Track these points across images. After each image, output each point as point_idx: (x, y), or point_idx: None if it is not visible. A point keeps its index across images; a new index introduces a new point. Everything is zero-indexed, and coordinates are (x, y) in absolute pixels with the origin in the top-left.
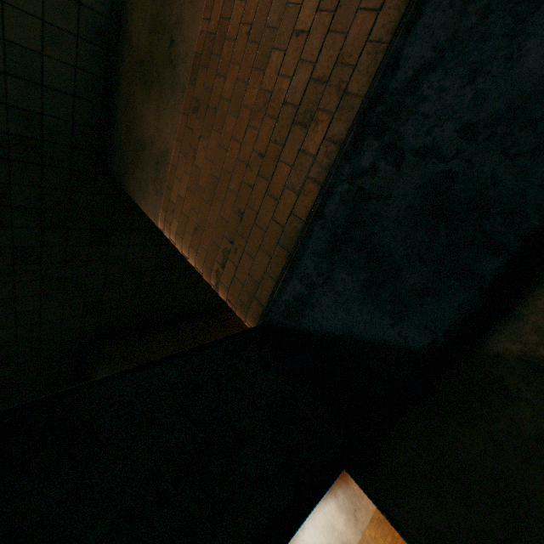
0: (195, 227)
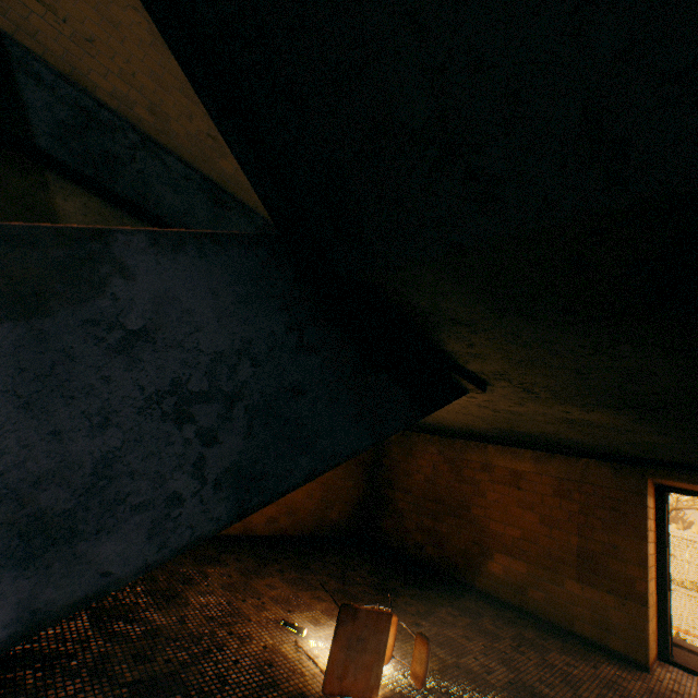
0: None
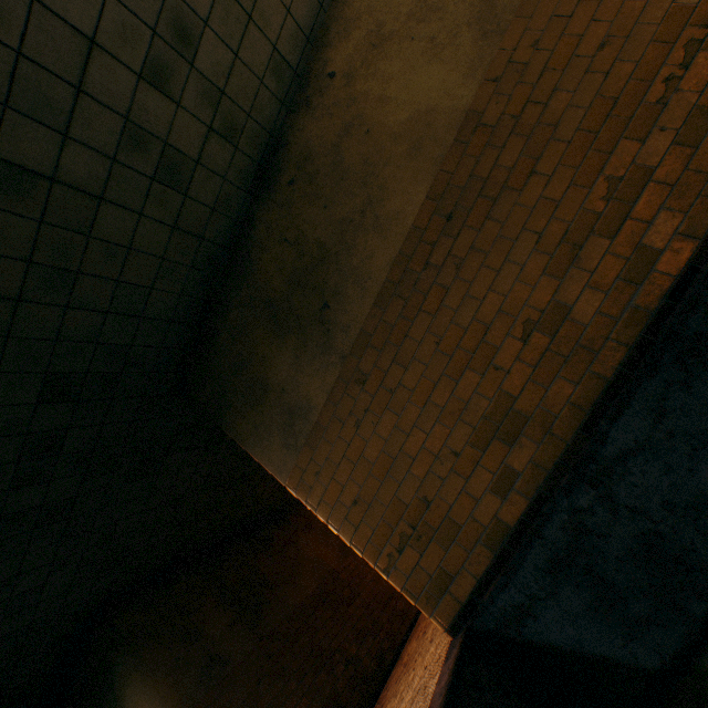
0: (354, 499)
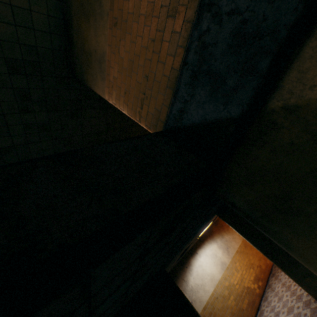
0: (124, 92)
